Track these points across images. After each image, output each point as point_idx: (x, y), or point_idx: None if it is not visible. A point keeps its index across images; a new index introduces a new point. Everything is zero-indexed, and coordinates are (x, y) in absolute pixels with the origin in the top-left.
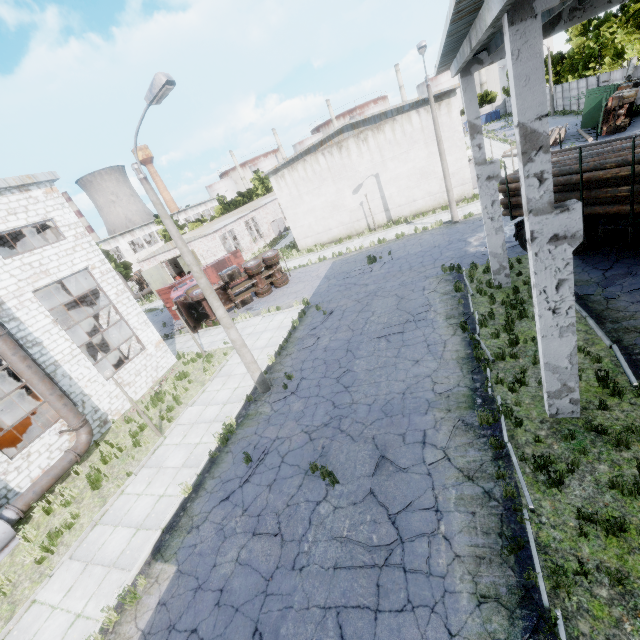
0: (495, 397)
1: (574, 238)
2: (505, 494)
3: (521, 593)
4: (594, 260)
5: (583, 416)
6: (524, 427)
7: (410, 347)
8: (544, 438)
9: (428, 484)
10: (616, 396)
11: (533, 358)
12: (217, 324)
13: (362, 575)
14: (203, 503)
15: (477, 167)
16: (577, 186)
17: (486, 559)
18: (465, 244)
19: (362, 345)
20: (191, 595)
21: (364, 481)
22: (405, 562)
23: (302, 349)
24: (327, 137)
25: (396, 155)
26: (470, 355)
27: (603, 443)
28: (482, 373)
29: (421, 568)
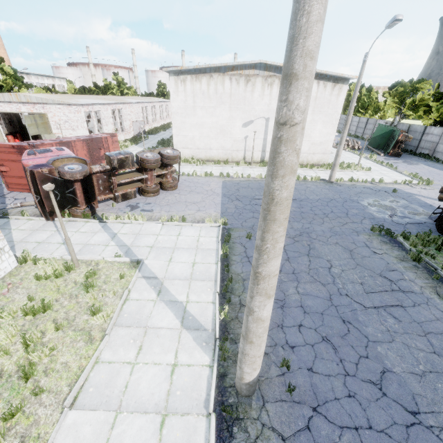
0: None
1: None
2: None
3: None
4: None
5: None
6: None
7: (440, 338)
8: None
9: None
10: None
11: None
12: (88, 216)
13: None
14: None
15: None
16: None
17: None
18: (363, 206)
19: (360, 315)
20: None
21: None
22: None
23: None
24: (240, 65)
25: None
26: None
27: None
28: None
29: None
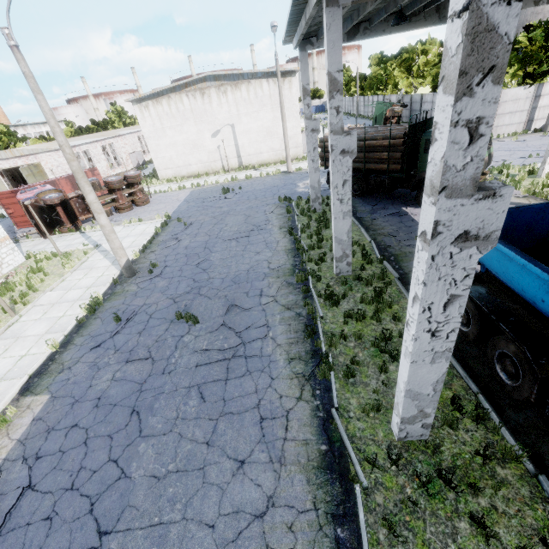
0: (307, 269)
1: (352, 153)
2: (308, 312)
3: (312, 353)
4: (369, 200)
5: (353, 274)
6: (322, 281)
7: (254, 245)
8: (332, 285)
9: (263, 315)
10: (370, 264)
11: (330, 247)
12: (73, 231)
13: (217, 366)
14: (73, 353)
15: (306, 120)
16: (362, 149)
17: (295, 341)
18: (295, 186)
19: (217, 244)
20: (68, 407)
21: (218, 319)
22: (246, 353)
23: (165, 248)
24: (192, 81)
25: (249, 112)
26: (294, 248)
27: (361, 285)
28: (300, 257)
29: (256, 354)
